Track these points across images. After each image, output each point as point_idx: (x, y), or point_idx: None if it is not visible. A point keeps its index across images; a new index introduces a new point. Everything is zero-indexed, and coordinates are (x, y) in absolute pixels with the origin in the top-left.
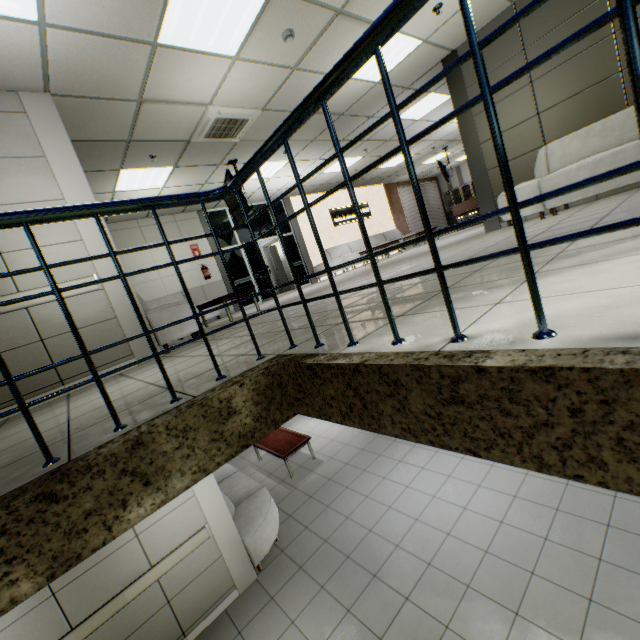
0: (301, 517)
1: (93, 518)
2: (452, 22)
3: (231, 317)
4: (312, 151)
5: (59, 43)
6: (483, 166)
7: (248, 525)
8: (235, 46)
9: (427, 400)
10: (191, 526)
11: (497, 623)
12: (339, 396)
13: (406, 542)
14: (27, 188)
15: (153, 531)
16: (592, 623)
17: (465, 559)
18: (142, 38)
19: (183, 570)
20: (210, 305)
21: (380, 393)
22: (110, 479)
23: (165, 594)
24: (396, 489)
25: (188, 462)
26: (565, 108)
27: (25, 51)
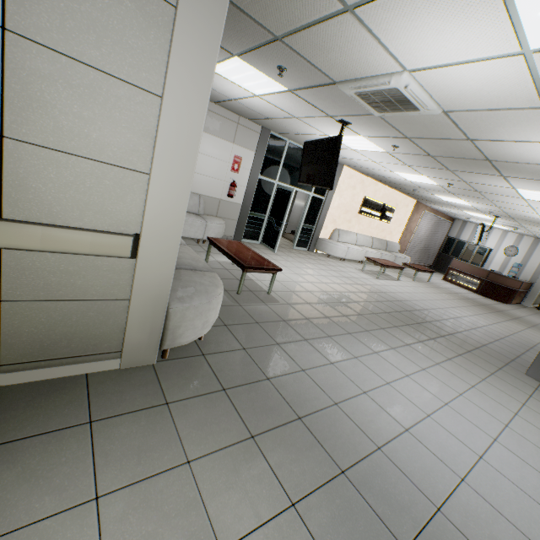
0: (240, 335)
1: None
2: None
3: None
4: None
5: None
6: None
7: (184, 293)
8: None
9: None
10: (112, 217)
11: None
12: None
13: (394, 452)
14: None
15: (40, 161)
16: None
17: None
18: None
19: (56, 272)
20: None
21: None
22: None
23: None
24: (373, 378)
25: None
26: None
27: None
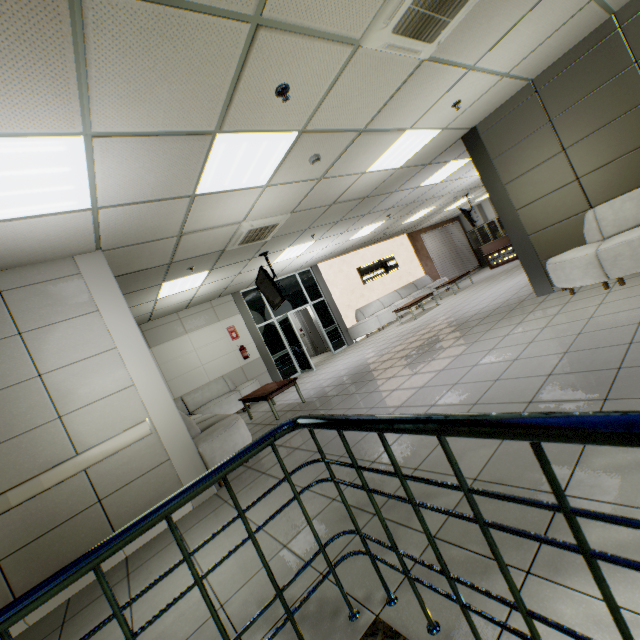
0: None
1: None
2: (470, 109)
3: (277, 415)
4: (338, 228)
5: (109, 216)
6: (522, 231)
7: None
8: (266, 178)
9: None
10: None
11: None
12: None
13: None
14: (83, 345)
15: None
16: None
17: None
18: (182, 194)
19: None
20: (254, 400)
21: None
22: None
23: None
24: None
25: None
26: (608, 171)
27: (80, 229)
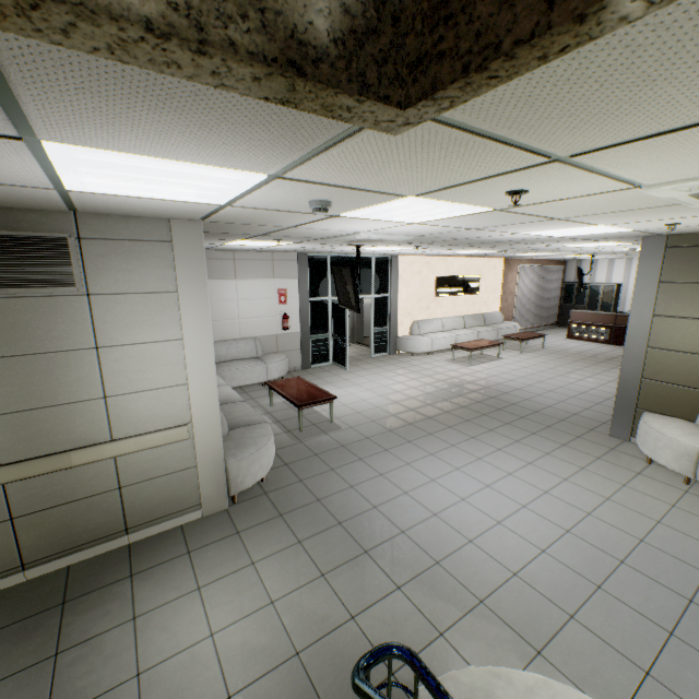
0: (298, 470)
1: None
2: None
3: None
4: None
5: None
6: None
7: (237, 449)
8: None
9: None
10: (172, 417)
11: (510, 654)
12: None
13: (415, 532)
14: None
15: (126, 402)
16: None
17: (485, 573)
18: None
19: (147, 461)
20: None
21: None
22: None
23: (118, 478)
24: (419, 478)
25: None
26: None
27: None
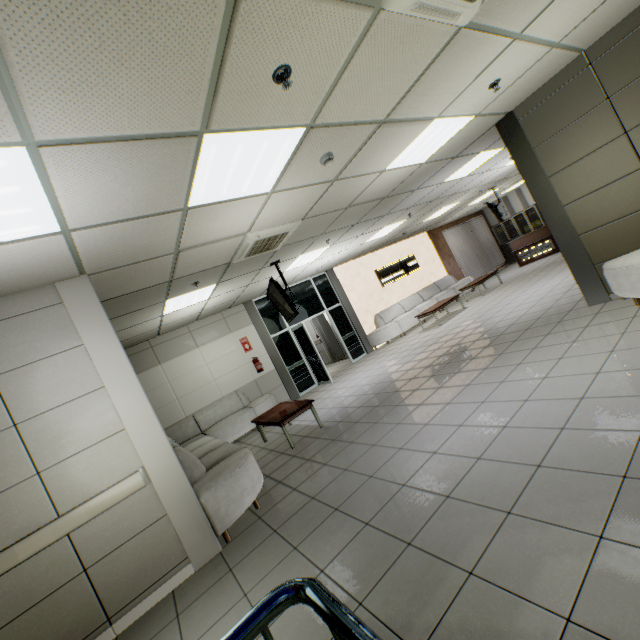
0: None
1: None
2: (509, 90)
3: (292, 442)
4: (354, 231)
5: (87, 238)
6: (571, 231)
7: None
8: (270, 183)
9: None
10: None
11: None
12: None
13: None
14: (65, 386)
15: None
16: None
17: None
18: (171, 208)
19: None
20: (267, 424)
21: None
22: None
23: None
24: None
25: None
26: None
27: (54, 254)
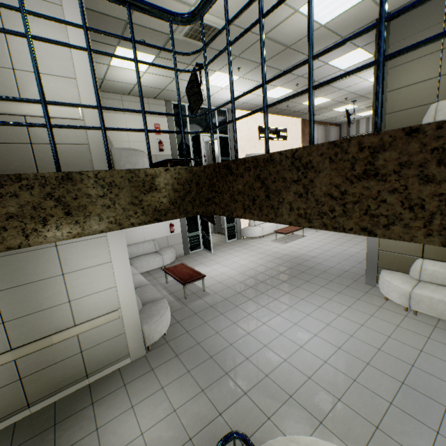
0: (185, 324)
1: (14, 222)
2: None
3: None
4: (258, 73)
5: None
6: (384, 110)
7: (148, 318)
8: None
9: (335, 179)
10: (108, 307)
11: (305, 425)
12: (246, 190)
13: (254, 358)
14: (43, 26)
15: (81, 302)
16: (374, 443)
17: (293, 379)
18: None
19: (96, 334)
20: (158, 165)
21: (287, 180)
22: (36, 196)
23: (80, 346)
24: (256, 323)
25: (107, 212)
26: None
27: None
